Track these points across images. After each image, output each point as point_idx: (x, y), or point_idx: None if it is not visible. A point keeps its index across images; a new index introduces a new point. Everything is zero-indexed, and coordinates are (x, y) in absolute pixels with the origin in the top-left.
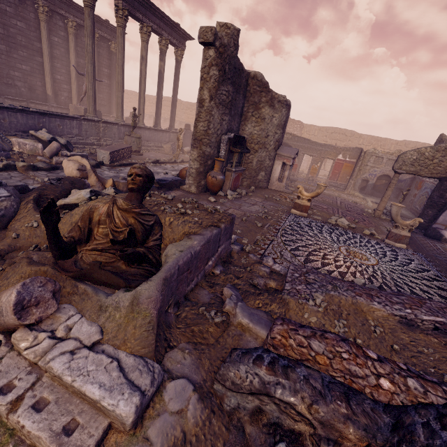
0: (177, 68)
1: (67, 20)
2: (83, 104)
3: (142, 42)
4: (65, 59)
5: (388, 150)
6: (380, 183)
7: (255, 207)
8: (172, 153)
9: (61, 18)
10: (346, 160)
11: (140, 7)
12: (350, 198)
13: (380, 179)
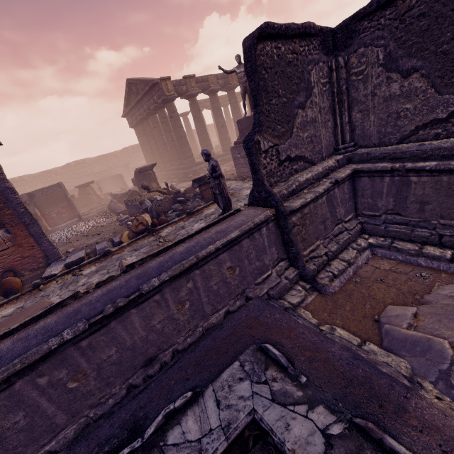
0: None
1: None
2: None
3: None
4: None
5: None
6: None
7: None
8: None
9: None
10: None
11: None
12: None
13: None
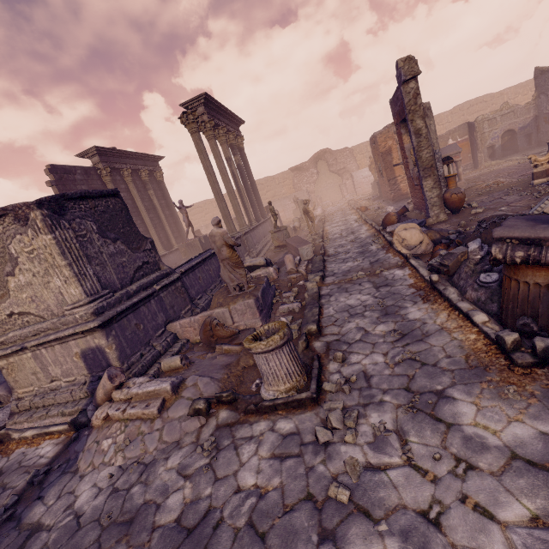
0: (244, 155)
1: (121, 172)
2: (164, 246)
3: (223, 145)
4: (135, 209)
5: (447, 123)
6: (503, 142)
7: (507, 197)
8: (294, 234)
9: (117, 172)
10: (458, 141)
11: (213, 113)
12: (500, 166)
13: (502, 138)
